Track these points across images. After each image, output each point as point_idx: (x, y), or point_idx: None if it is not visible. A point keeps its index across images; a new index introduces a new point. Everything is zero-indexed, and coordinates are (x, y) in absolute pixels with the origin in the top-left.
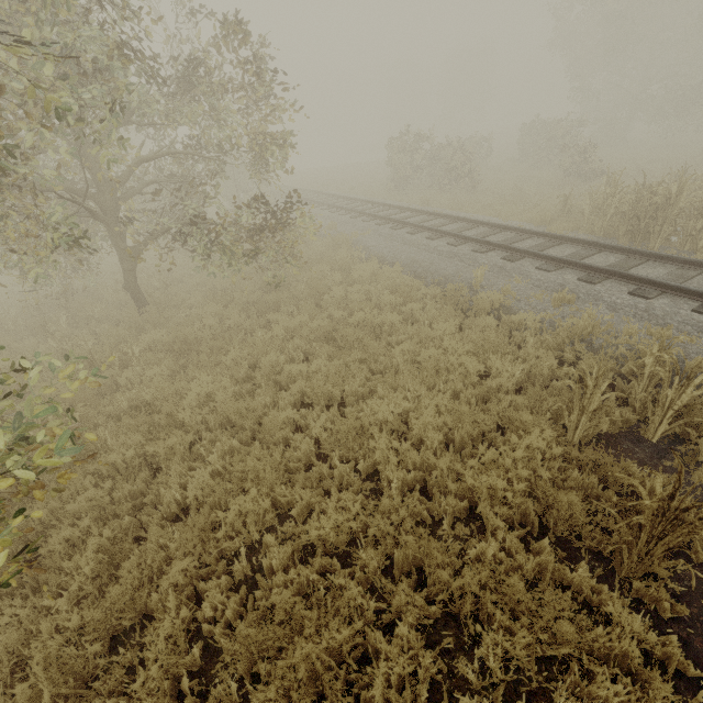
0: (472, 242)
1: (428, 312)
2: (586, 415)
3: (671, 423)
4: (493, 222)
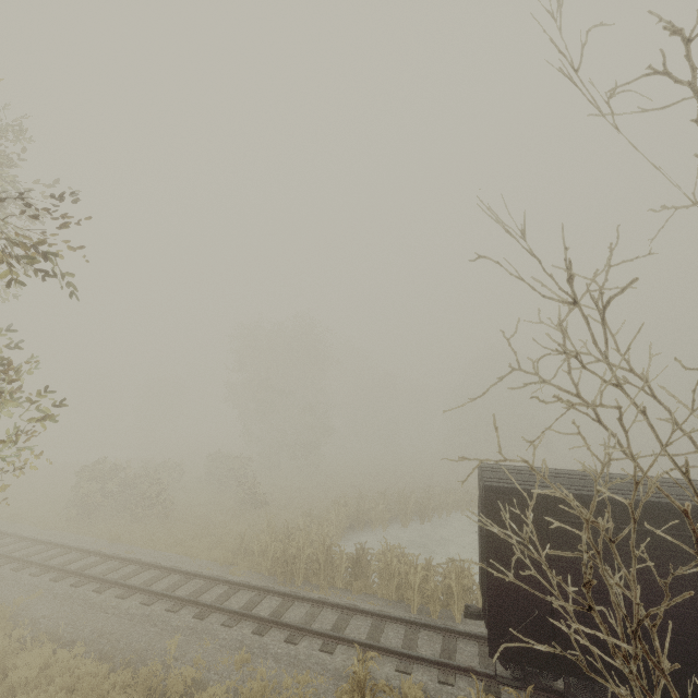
0: (166, 598)
1: None
2: None
3: None
4: (186, 569)
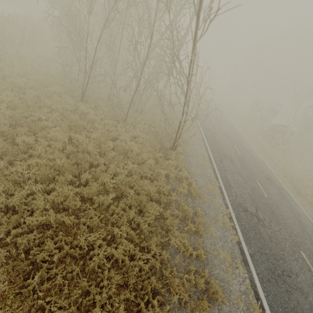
0: None
1: None
2: None
3: None
4: None
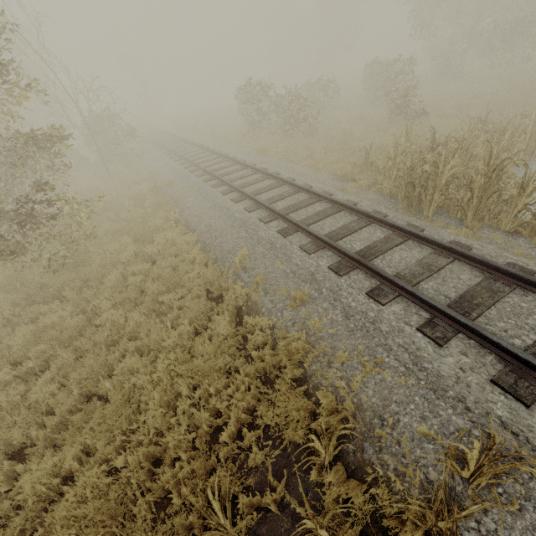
0: (264, 207)
1: (186, 302)
2: (217, 533)
3: (333, 530)
4: (293, 182)
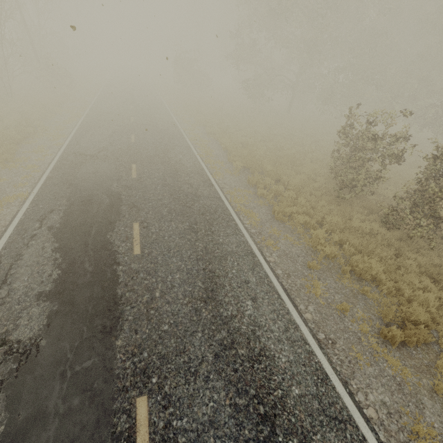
0: None
1: None
2: None
3: None
4: None
